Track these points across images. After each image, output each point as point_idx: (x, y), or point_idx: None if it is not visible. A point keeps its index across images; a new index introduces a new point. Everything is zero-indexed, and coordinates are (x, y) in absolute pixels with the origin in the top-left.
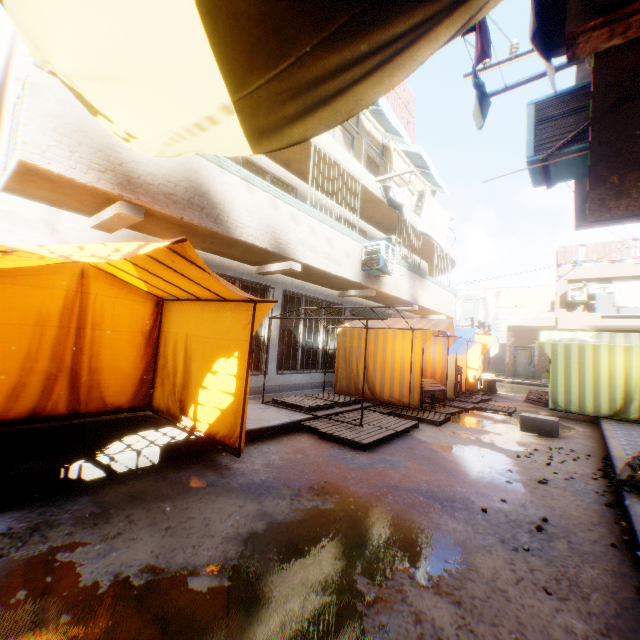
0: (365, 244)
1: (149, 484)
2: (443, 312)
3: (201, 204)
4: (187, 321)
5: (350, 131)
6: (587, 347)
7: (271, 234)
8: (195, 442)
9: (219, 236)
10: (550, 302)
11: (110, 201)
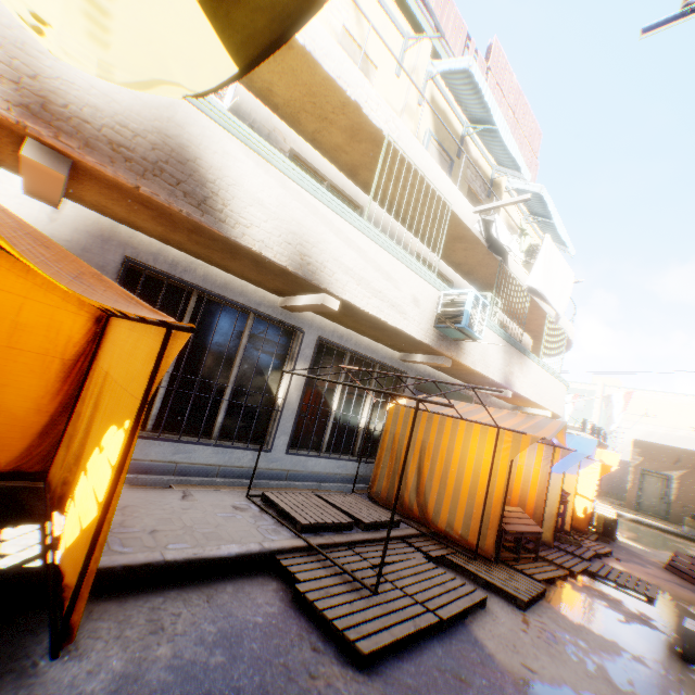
0: (445, 291)
1: None
2: (547, 406)
3: (178, 175)
4: (114, 350)
5: (450, 153)
6: None
7: (295, 246)
8: (27, 578)
9: (207, 232)
10: None
11: (18, 139)
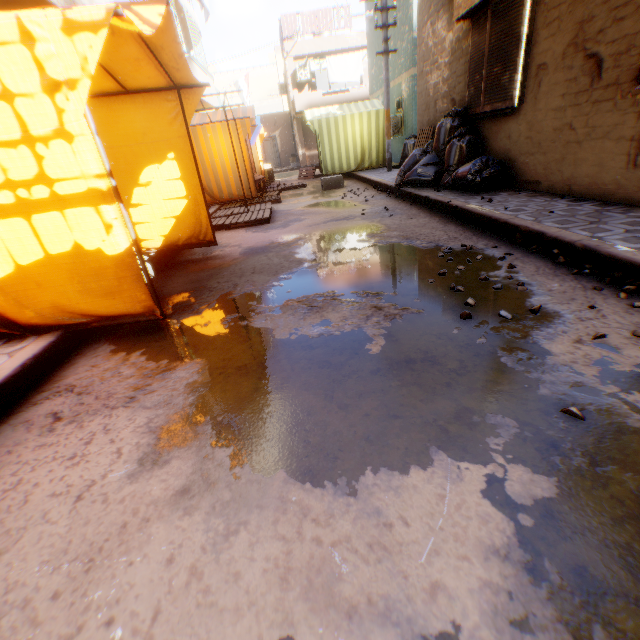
0: None
1: (185, 278)
2: (214, 105)
3: None
4: None
5: None
6: (340, 119)
7: None
8: (162, 255)
9: None
10: (279, 85)
11: None
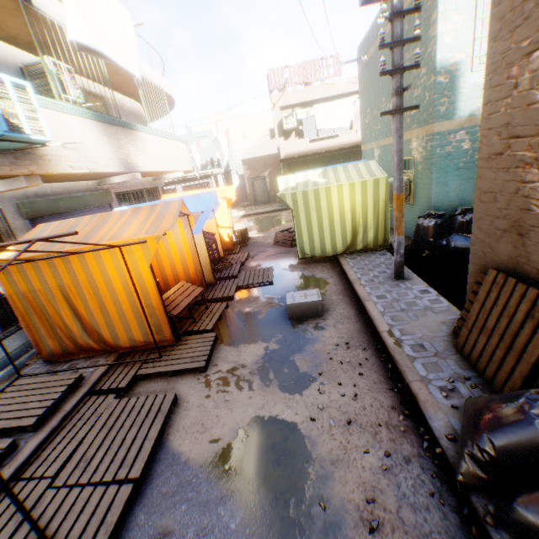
0: None
1: None
2: (177, 169)
3: None
4: None
5: None
6: (322, 191)
7: None
8: None
9: None
10: (270, 130)
11: None
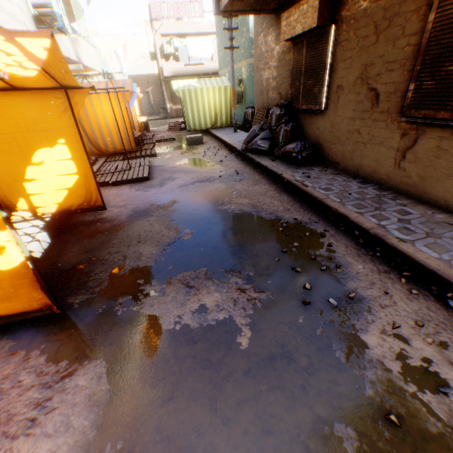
0: None
1: (80, 246)
2: (97, 69)
3: None
4: None
5: None
6: (199, 90)
7: None
8: (57, 220)
9: None
10: (150, 53)
11: None
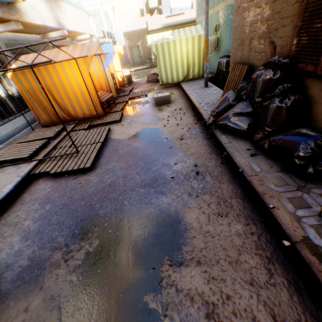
0: None
1: None
2: (86, 32)
3: None
4: None
5: None
6: (171, 43)
7: None
8: None
9: None
10: (140, 10)
11: None
